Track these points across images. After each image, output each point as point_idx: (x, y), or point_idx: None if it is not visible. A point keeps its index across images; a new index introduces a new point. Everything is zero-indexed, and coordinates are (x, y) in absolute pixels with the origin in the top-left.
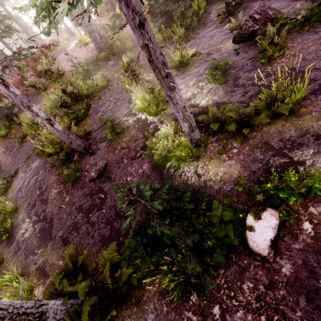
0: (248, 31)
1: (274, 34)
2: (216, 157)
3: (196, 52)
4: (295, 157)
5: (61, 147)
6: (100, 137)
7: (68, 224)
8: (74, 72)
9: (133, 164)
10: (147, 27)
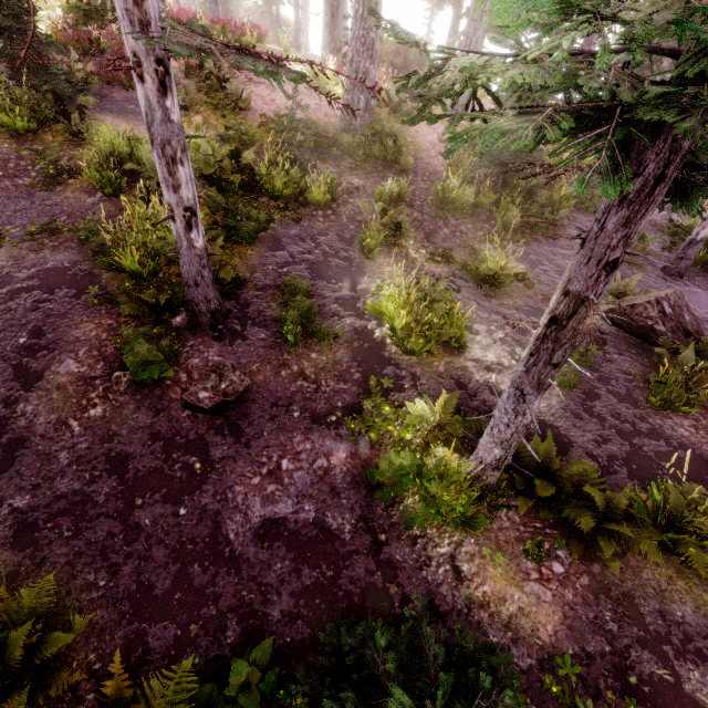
0: (643, 321)
1: (693, 369)
2: (511, 553)
3: (524, 276)
4: (686, 680)
5: (156, 268)
6: (260, 310)
7: (61, 489)
8: (273, 126)
9: (311, 432)
10: (614, 275)
